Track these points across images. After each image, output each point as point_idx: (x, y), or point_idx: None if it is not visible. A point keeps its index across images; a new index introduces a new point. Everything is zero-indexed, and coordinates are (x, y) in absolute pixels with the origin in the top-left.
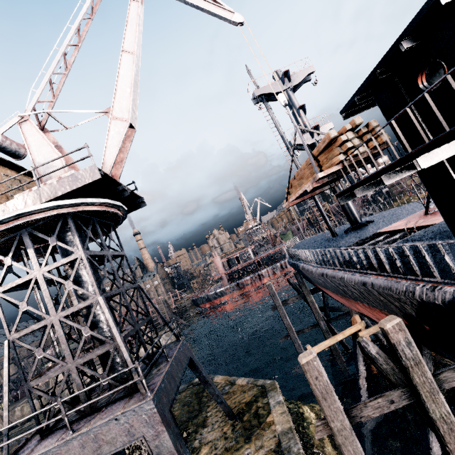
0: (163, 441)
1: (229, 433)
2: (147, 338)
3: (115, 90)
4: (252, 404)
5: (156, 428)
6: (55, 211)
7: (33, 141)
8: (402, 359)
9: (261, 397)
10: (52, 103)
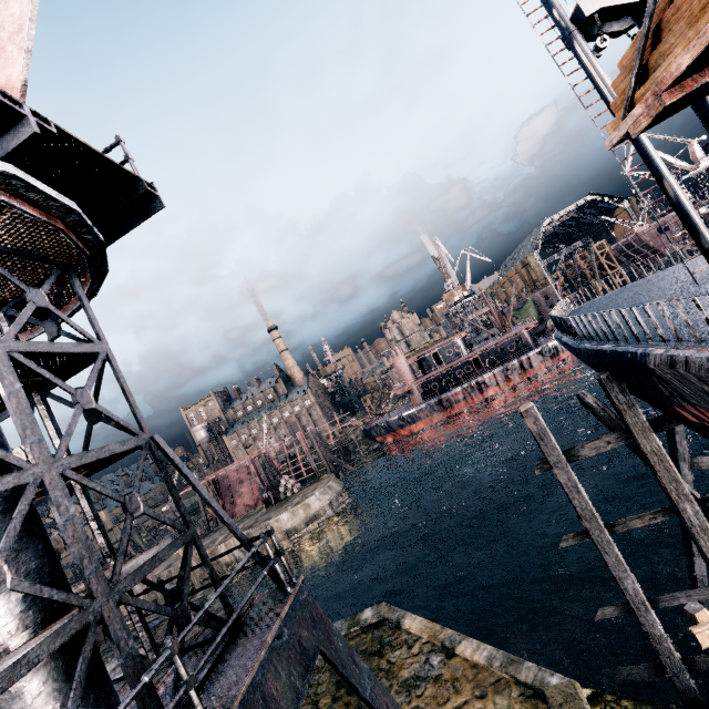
0: None
1: None
2: (293, 495)
3: None
4: None
5: None
6: None
7: None
8: None
9: None
10: None
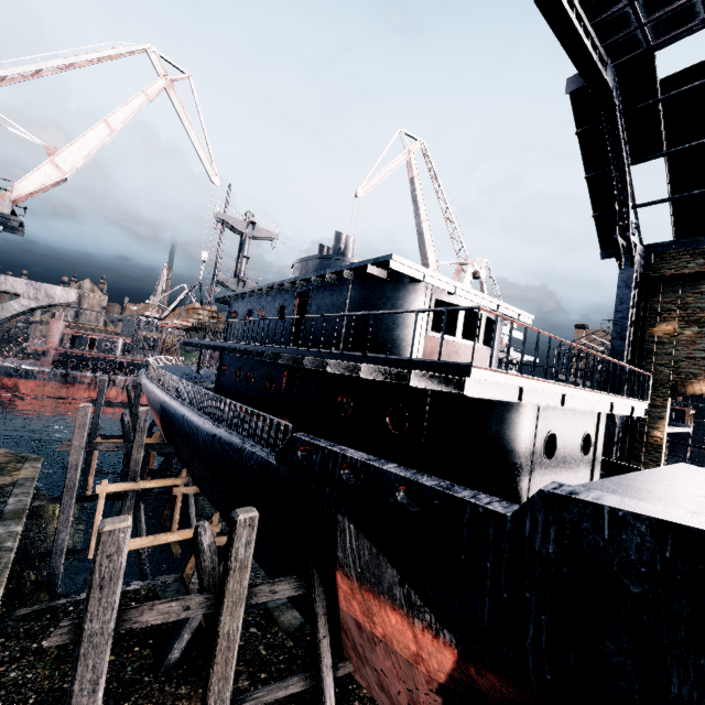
0: None
1: None
2: None
3: (73, 143)
4: (2, 464)
5: None
6: None
7: None
8: (137, 426)
9: (17, 463)
10: None
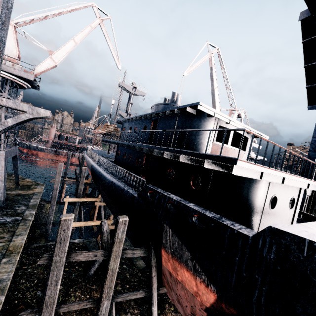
0: (1, 163)
1: (13, 187)
2: None
3: (59, 49)
4: (29, 185)
5: (1, 159)
6: (7, 76)
7: (9, 35)
8: (81, 175)
9: (35, 185)
10: (27, 24)
